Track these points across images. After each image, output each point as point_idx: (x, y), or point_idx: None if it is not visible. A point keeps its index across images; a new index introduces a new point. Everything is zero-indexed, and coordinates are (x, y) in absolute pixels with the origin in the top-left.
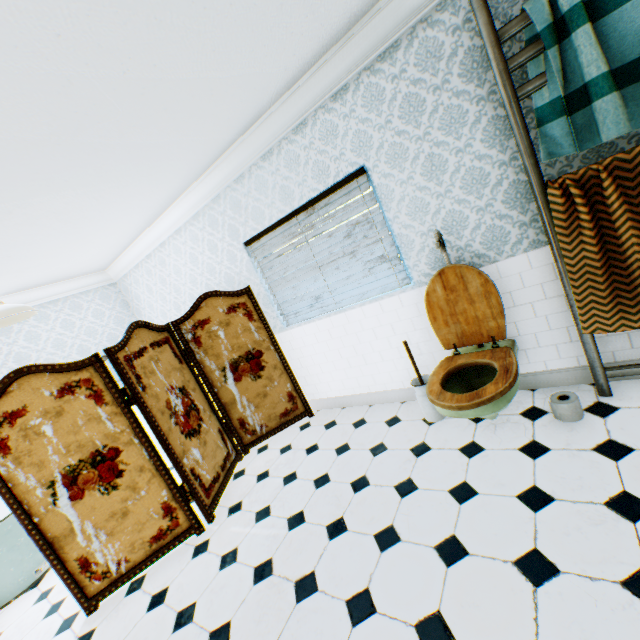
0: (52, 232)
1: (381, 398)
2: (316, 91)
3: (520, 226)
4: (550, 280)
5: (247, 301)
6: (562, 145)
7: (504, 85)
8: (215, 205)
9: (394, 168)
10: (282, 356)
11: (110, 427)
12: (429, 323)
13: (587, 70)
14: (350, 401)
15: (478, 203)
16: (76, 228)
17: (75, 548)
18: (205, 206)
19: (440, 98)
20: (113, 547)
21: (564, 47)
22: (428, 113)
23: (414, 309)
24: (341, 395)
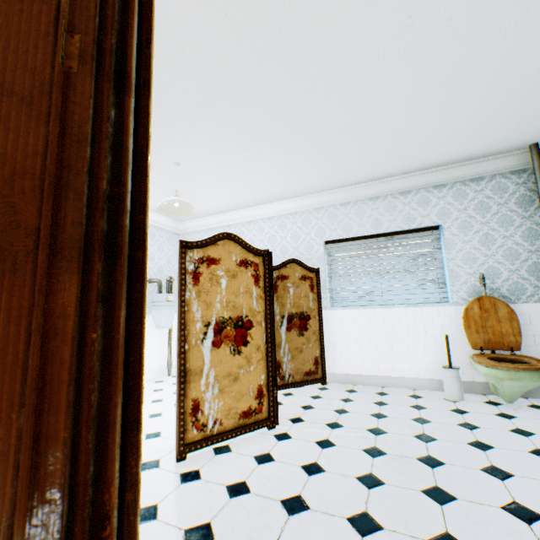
0: (228, 176)
1: (394, 382)
2: (426, 180)
3: (534, 287)
4: None
5: (314, 277)
6: None
7: None
8: (315, 212)
9: (460, 232)
10: (321, 326)
11: (254, 304)
12: (455, 331)
13: None
14: (363, 380)
15: (510, 267)
16: (236, 182)
17: (196, 388)
18: (306, 210)
19: (500, 209)
20: (217, 404)
21: None
22: (491, 213)
23: (446, 319)
24: (356, 373)
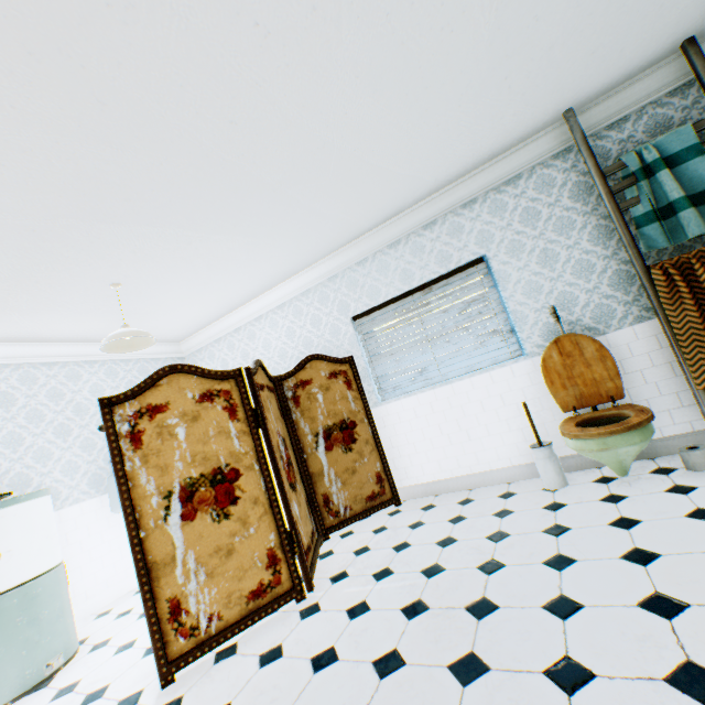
0: (192, 276)
1: (484, 480)
2: (450, 200)
3: (624, 304)
4: (655, 349)
5: (348, 370)
6: (657, 241)
7: (609, 201)
8: (330, 283)
9: (512, 258)
10: (375, 431)
11: (236, 445)
12: (541, 392)
13: (670, 194)
14: (446, 486)
15: (586, 286)
16: (209, 279)
17: (170, 583)
18: (319, 284)
19: (553, 211)
20: (209, 594)
21: (650, 182)
22: (543, 220)
23: (526, 379)
24: (435, 479)
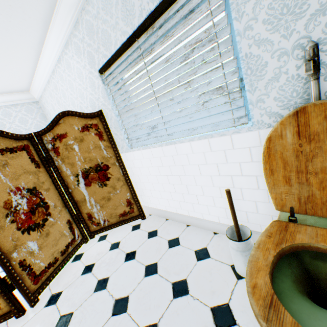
0: None
1: (197, 223)
2: None
3: None
4: None
5: (99, 123)
6: None
7: None
8: (76, 32)
9: None
10: (124, 171)
11: None
12: (260, 172)
13: None
14: (172, 216)
15: None
16: None
17: None
18: (71, 34)
19: None
20: None
21: None
22: None
23: (246, 153)
24: (166, 210)
